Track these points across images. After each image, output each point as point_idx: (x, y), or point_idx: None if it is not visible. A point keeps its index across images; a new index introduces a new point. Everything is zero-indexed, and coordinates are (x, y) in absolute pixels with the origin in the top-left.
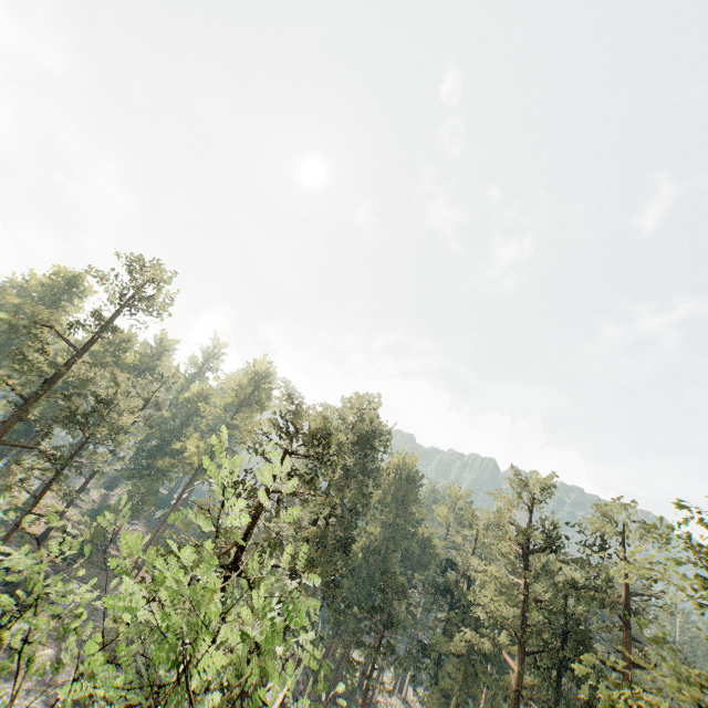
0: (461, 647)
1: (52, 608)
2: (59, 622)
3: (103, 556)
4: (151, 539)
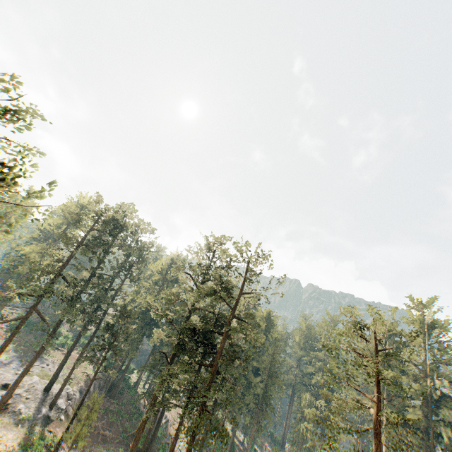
0: (154, 341)
1: None
2: None
3: None
4: None
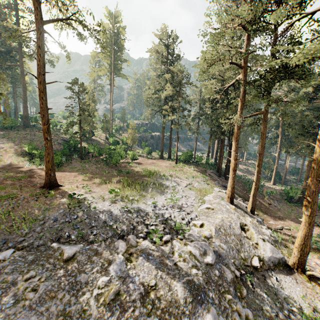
0: None
1: None
2: None
3: None
4: (45, 143)
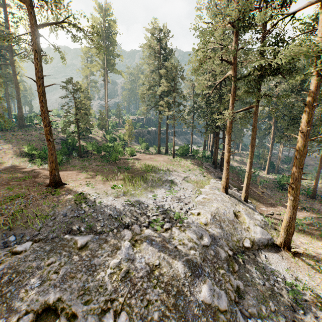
0: None
1: (17, 315)
2: (58, 320)
3: (0, 184)
4: (48, 145)
